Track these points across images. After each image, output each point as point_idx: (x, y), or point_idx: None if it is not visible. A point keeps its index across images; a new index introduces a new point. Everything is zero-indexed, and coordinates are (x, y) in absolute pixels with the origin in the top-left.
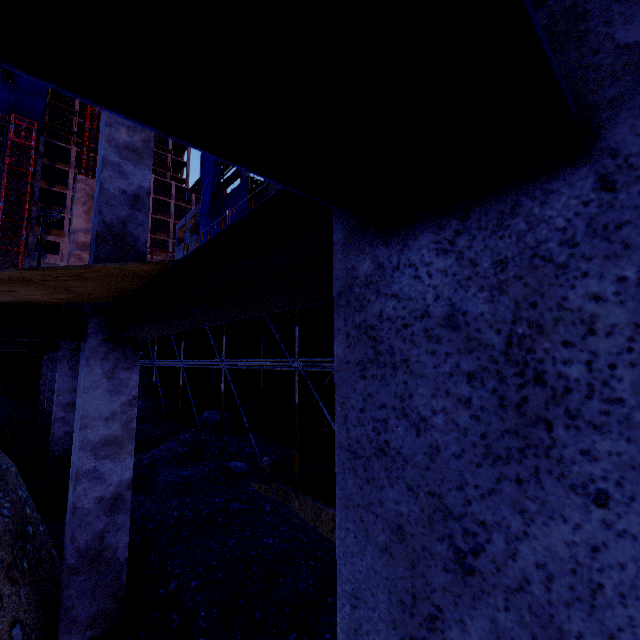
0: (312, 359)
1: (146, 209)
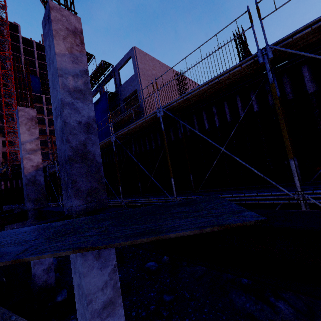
0: (187, 197)
1: (95, 131)
